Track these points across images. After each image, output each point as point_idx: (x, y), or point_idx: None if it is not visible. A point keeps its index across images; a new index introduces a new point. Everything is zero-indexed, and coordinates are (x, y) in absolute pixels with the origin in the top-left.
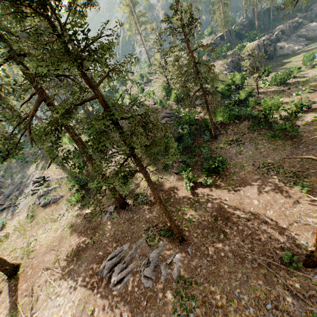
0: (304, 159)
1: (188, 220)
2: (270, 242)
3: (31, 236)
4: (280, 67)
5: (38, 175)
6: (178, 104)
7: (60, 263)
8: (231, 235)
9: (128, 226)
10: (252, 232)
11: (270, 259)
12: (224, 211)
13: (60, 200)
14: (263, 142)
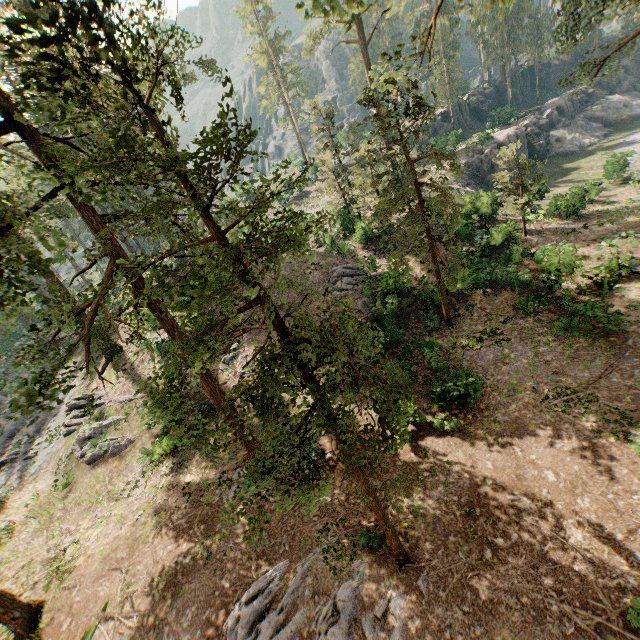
0: (639, 383)
1: (412, 511)
2: (593, 573)
3: (65, 533)
4: (560, 177)
5: (78, 391)
6: (367, 248)
7: (134, 604)
8: (508, 552)
9: (282, 519)
10: (552, 547)
11: (599, 614)
12: (485, 493)
13: (128, 449)
14: (548, 340)
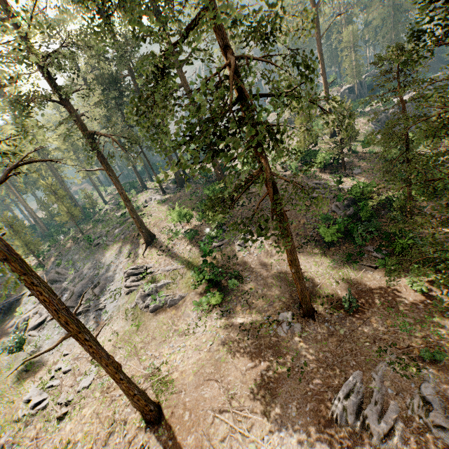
0: None
1: None
2: None
3: (153, 357)
4: None
5: (126, 265)
6: (323, 172)
7: (240, 402)
8: None
9: (339, 345)
10: None
11: None
12: None
13: (180, 302)
14: None
